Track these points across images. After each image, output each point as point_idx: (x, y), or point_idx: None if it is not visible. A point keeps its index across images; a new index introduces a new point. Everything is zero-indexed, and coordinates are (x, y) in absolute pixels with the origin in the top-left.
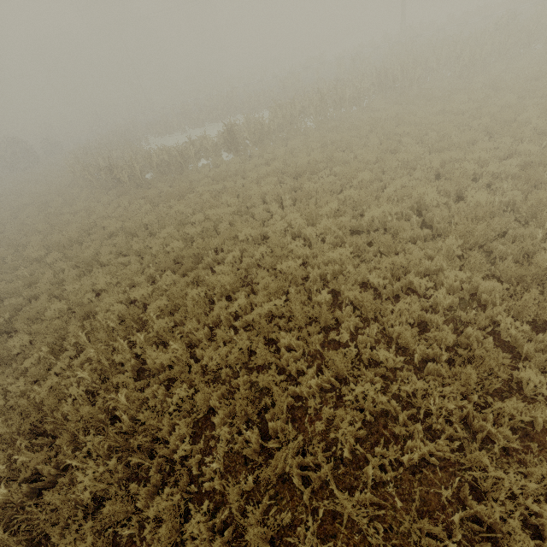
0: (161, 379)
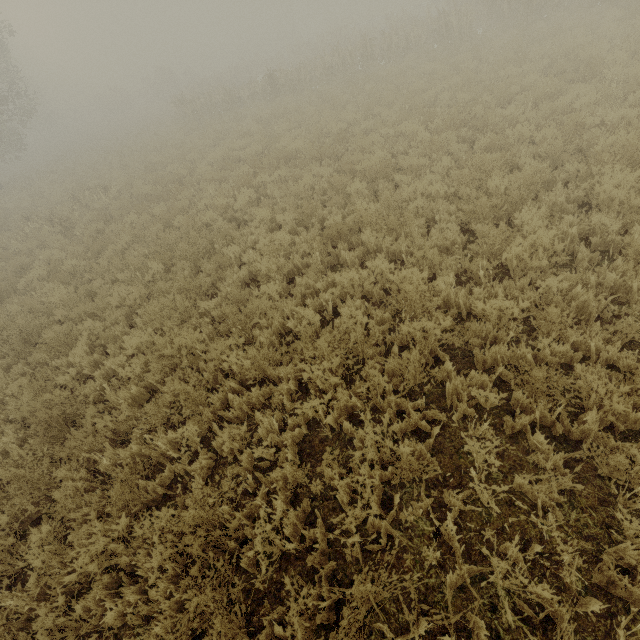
0: None
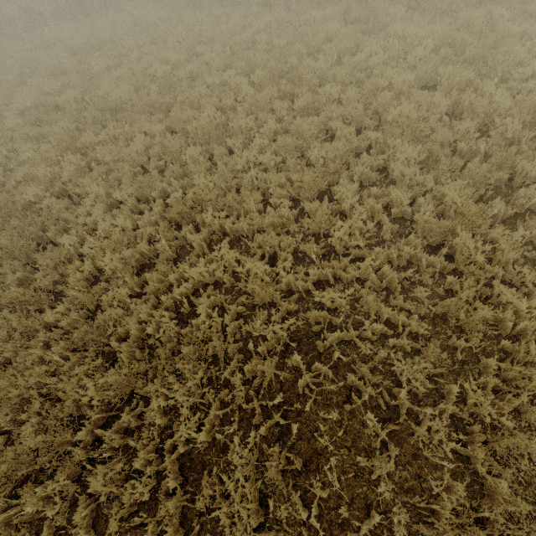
0: None
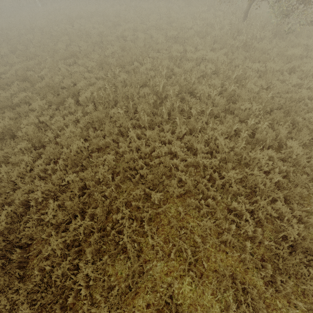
0: None
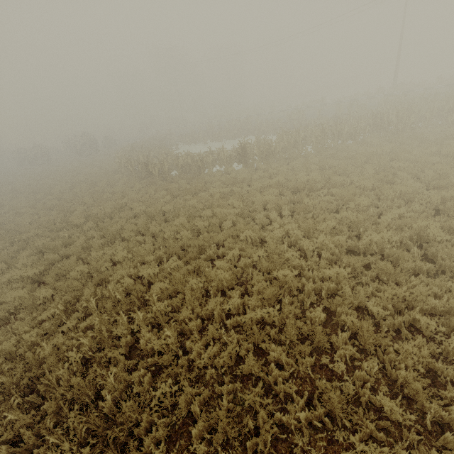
0: (148, 363)
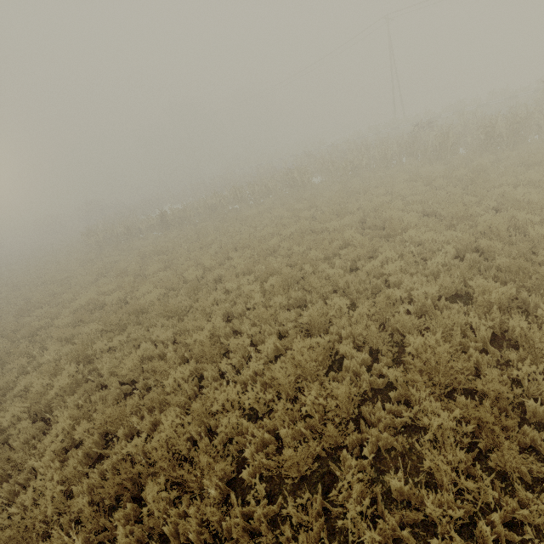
0: None
